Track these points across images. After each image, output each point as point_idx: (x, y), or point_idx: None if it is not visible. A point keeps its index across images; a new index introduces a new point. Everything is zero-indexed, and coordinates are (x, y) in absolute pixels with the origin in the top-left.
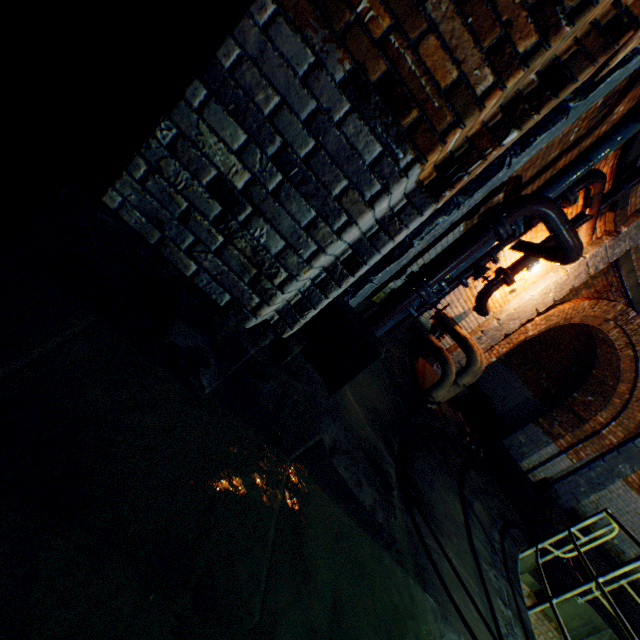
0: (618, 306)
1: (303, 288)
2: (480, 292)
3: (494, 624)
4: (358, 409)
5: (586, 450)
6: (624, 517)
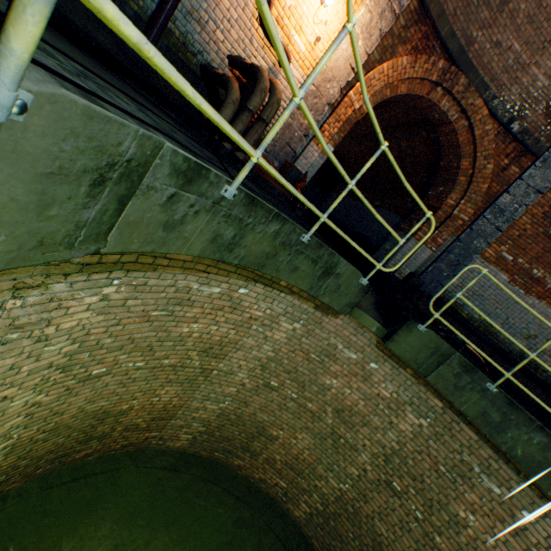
0: (439, 63)
1: None
2: None
3: None
4: None
5: (443, 235)
6: (487, 292)
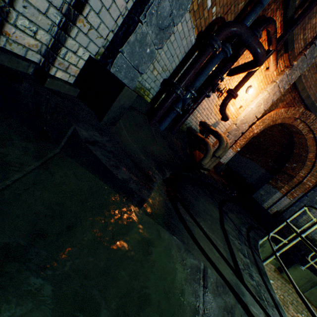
0: (300, 110)
1: (54, 33)
2: (220, 105)
3: (233, 262)
4: (136, 147)
5: (296, 192)
6: None
